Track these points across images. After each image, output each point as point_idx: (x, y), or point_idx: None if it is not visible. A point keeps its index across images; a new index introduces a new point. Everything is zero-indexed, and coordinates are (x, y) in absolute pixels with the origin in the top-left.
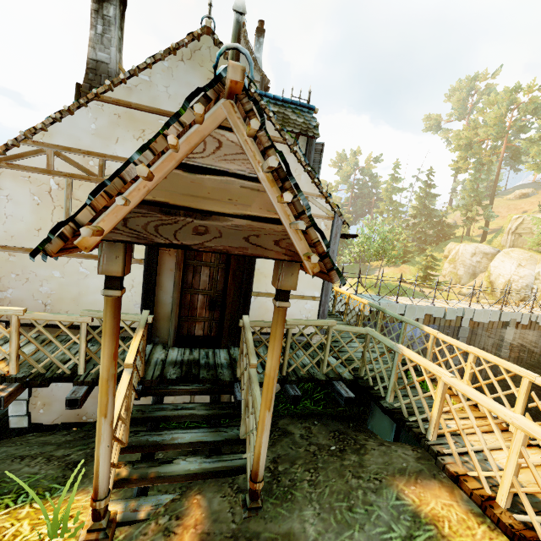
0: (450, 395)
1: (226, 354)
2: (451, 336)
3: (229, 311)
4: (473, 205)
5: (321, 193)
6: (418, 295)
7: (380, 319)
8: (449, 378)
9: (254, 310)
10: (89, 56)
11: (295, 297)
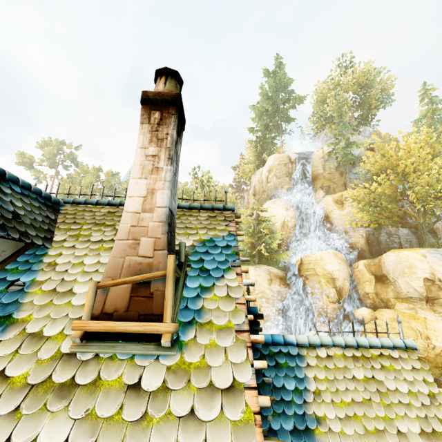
0: None
1: None
2: None
3: None
4: None
5: None
6: None
7: None
8: None
9: None
10: (169, 203)
11: None
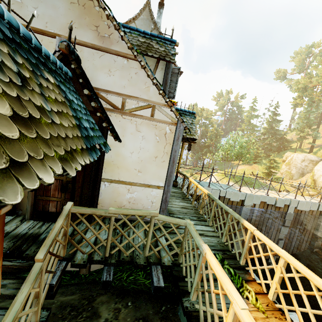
0: (259, 293)
1: (71, 229)
2: (280, 218)
3: (78, 194)
4: (305, 128)
5: (167, 103)
6: (262, 185)
7: (214, 208)
8: (239, 309)
9: (108, 193)
10: None
11: (143, 185)
